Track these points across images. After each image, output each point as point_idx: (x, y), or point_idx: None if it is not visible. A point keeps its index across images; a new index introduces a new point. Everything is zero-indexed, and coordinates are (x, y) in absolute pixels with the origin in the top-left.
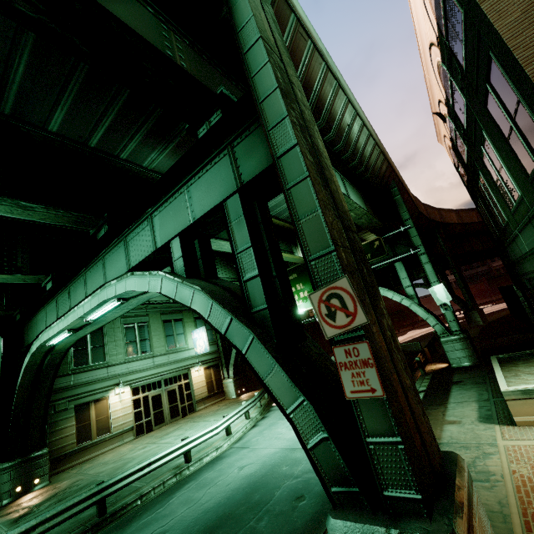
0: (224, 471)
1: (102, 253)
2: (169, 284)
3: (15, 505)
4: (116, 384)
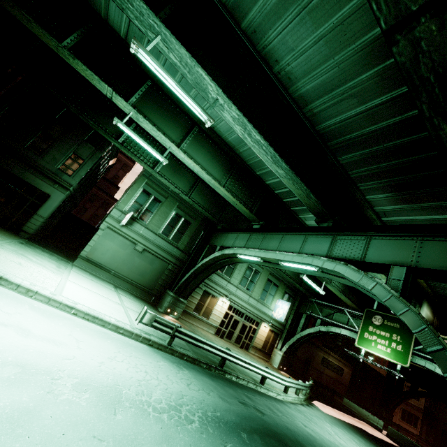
0: (290, 415)
1: (308, 232)
2: (383, 291)
3: (167, 317)
4: (226, 295)
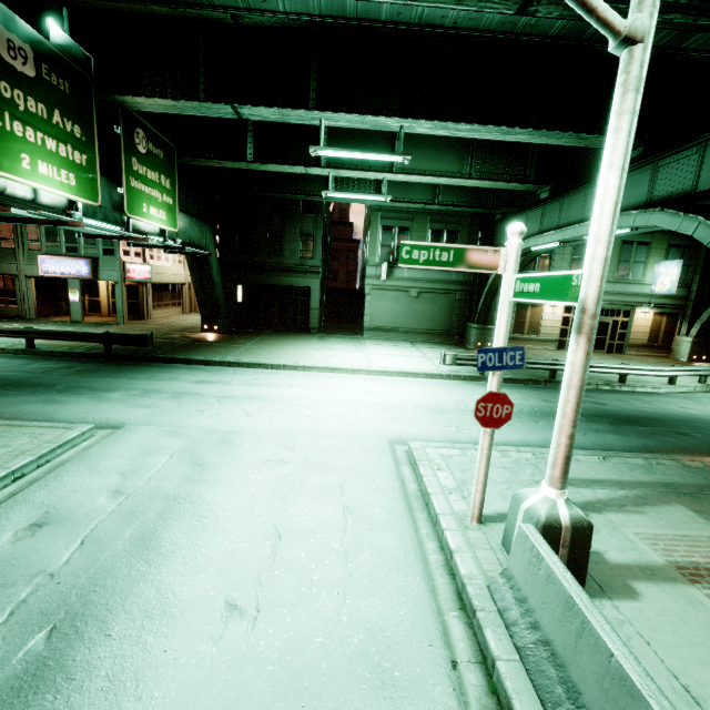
0: (661, 402)
1: None
2: (706, 231)
3: None
4: None
